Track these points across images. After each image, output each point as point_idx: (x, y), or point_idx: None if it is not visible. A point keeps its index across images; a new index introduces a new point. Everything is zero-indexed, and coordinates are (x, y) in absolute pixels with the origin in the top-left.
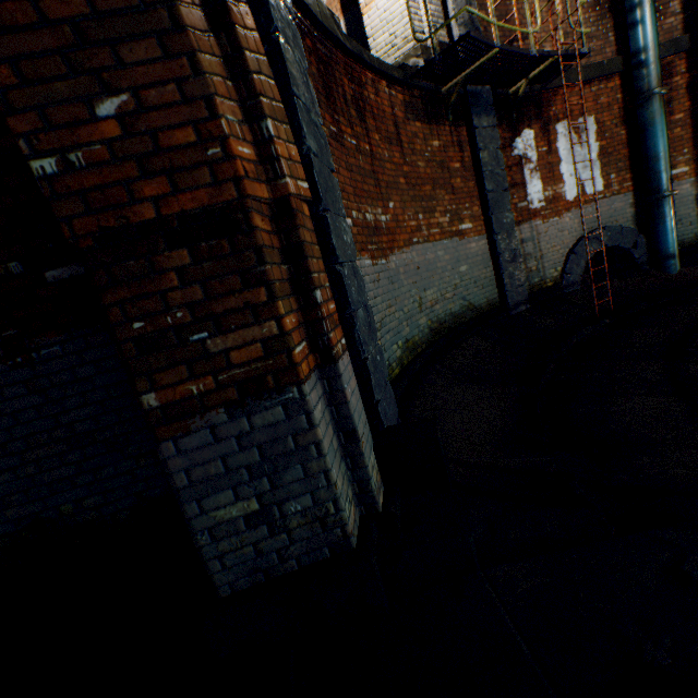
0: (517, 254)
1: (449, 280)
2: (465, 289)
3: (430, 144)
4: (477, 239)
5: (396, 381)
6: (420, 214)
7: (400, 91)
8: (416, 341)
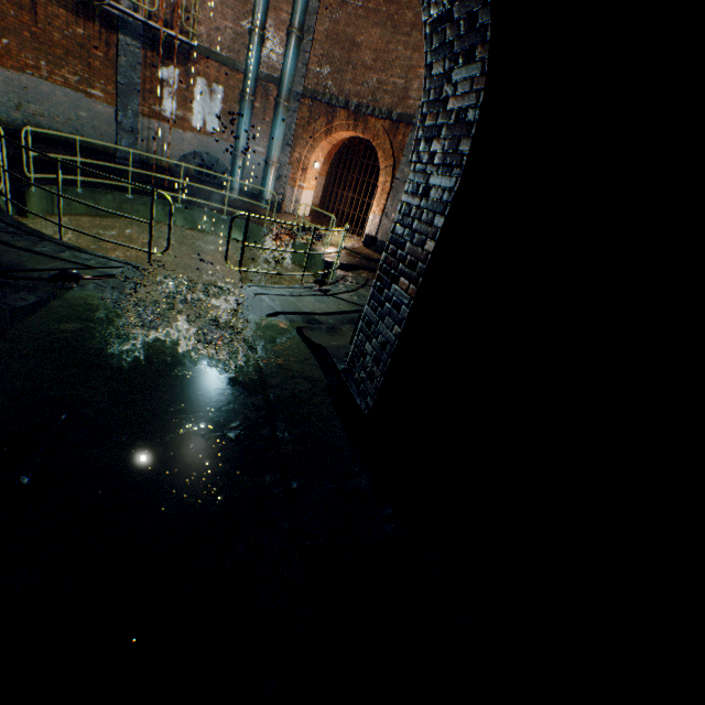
0: (136, 132)
1: (65, 113)
2: (81, 127)
3: (74, 29)
4: (106, 106)
5: None
6: (44, 62)
7: None
8: (2, 121)
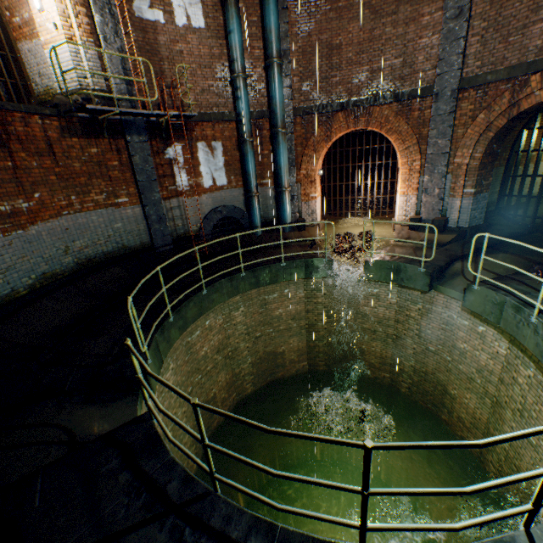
0: (164, 217)
1: (104, 233)
2: (120, 237)
3: (89, 151)
4: (133, 207)
5: (16, 299)
6: (74, 196)
7: (57, 119)
8: (57, 272)
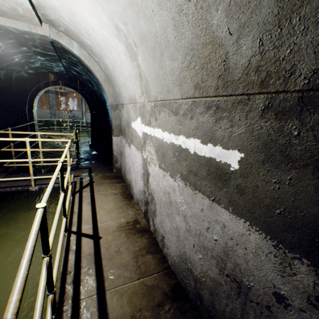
0: (56, 114)
1: (38, 114)
2: (42, 116)
3: None
4: (47, 110)
5: None
6: None
7: None
8: None
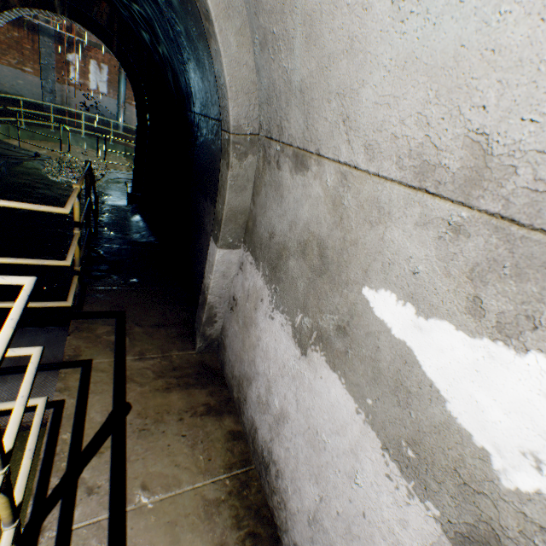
0: (55, 93)
1: (10, 82)
2: (21, 90)
3: (13, 33)
4: (35, 77)
5: None
6: None
7: None
8: None
